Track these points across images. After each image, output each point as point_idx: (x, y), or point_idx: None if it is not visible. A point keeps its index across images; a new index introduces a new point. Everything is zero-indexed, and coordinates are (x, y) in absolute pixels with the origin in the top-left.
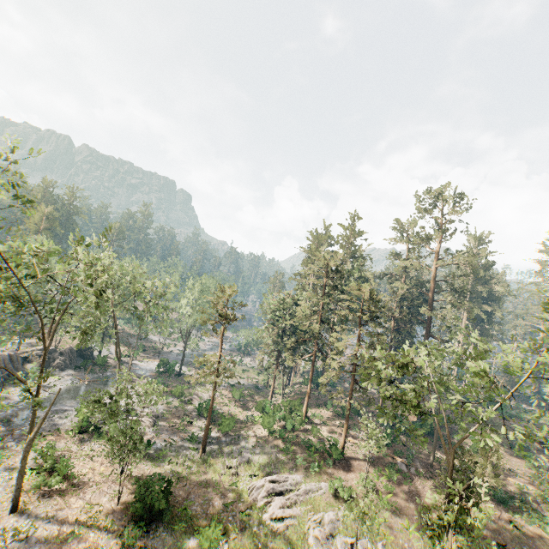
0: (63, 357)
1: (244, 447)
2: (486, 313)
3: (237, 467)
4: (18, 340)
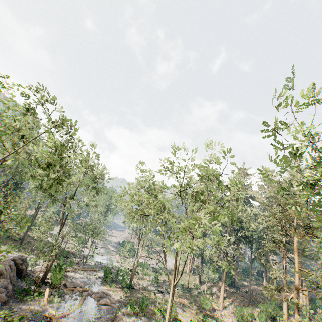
0: (5, 279)
1: None
2: None
3: None
4: None
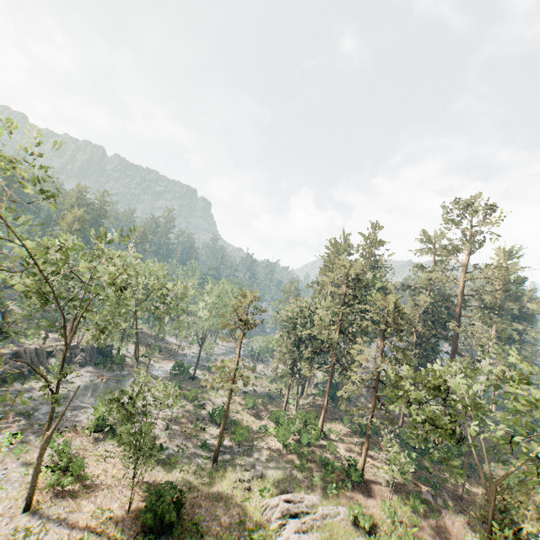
0: (84, 353)
1: (258, 459)
2: (517, 332)
3: (249, 481)
4: (44, 334)
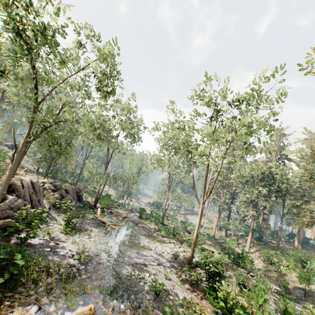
0: (69, 195)
1: None
2: None
3: None
4: None
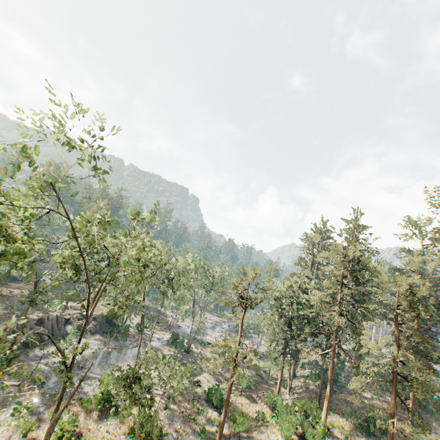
0: (95, 322)
1: None
2: None
3: None
4: (65, 302)
